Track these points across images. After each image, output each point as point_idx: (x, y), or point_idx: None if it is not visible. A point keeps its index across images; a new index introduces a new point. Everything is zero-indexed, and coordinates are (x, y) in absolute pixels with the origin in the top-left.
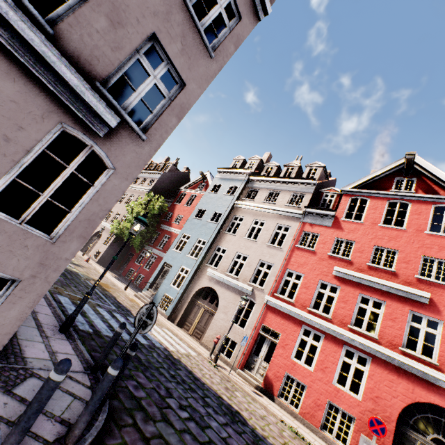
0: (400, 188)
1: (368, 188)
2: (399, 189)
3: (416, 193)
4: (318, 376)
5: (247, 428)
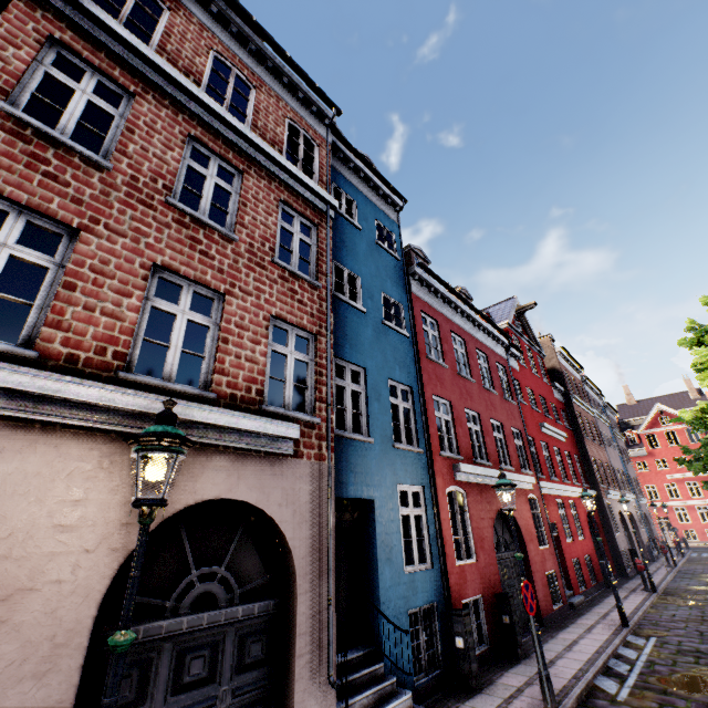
0: (663, 422)
1: (648, 426)
2: (663, 423)
3: (672, 423)
4: (695, 523)
5: (695, 547)
